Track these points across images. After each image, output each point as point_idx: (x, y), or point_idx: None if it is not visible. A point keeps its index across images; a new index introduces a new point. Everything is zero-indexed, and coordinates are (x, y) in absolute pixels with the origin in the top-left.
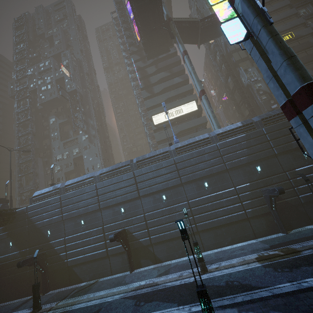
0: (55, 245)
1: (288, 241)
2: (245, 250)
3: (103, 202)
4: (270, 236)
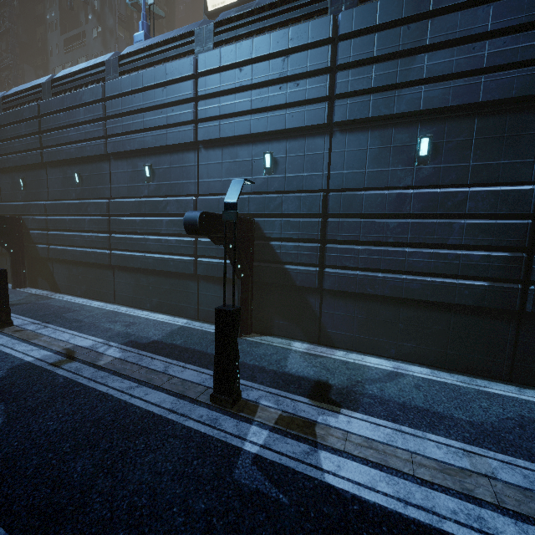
0: None
1: (191, 349)
2: (127, 327)
3: None
4: (213, 328)
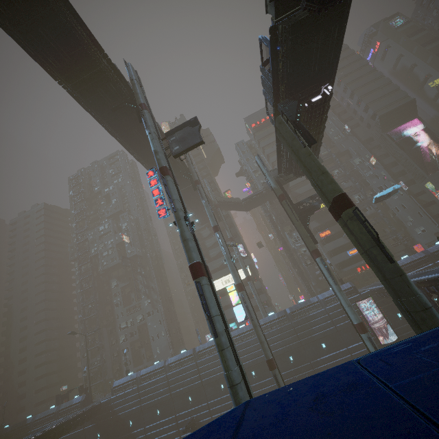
0: (138, 434)
1: None
2: None
3: (174, 392)
4: None
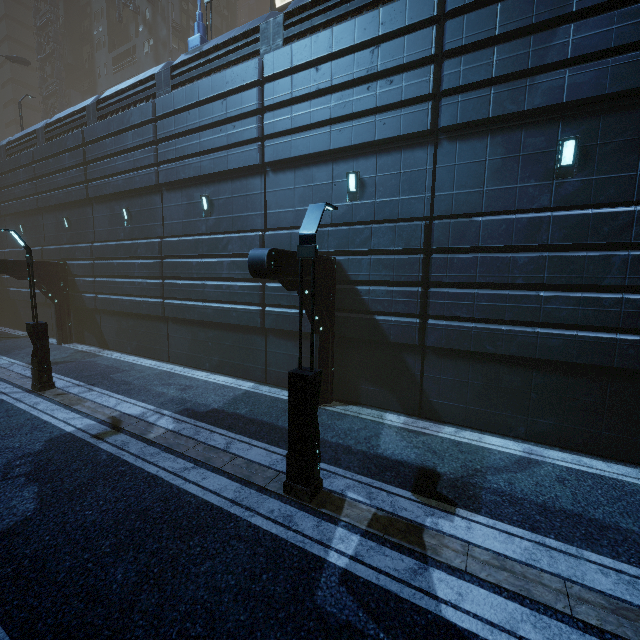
0: None
1: (258, 420)
2: (182, 392)
3: (42, 195)
4: (285, 394)
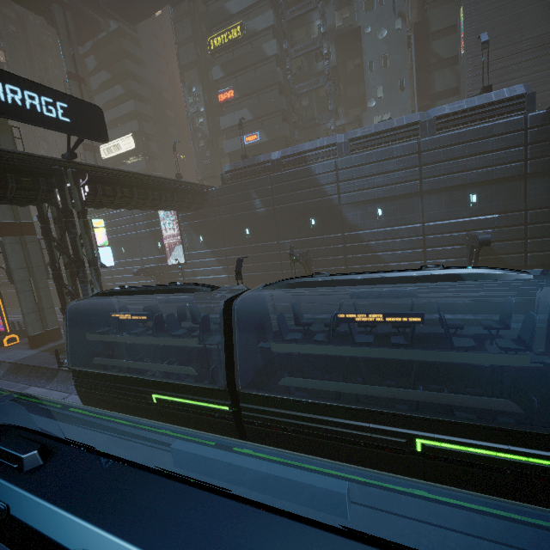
0: None
1: None
2: None
3: None
4: None
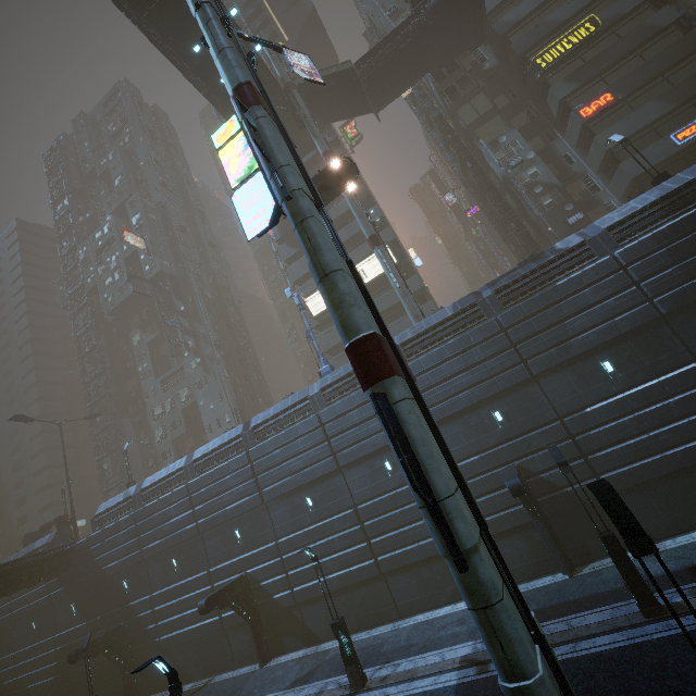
0: (138, 609)
1: (555, 605)
2: (465, 624)
3: (203, 520)
4: (536, 583)
